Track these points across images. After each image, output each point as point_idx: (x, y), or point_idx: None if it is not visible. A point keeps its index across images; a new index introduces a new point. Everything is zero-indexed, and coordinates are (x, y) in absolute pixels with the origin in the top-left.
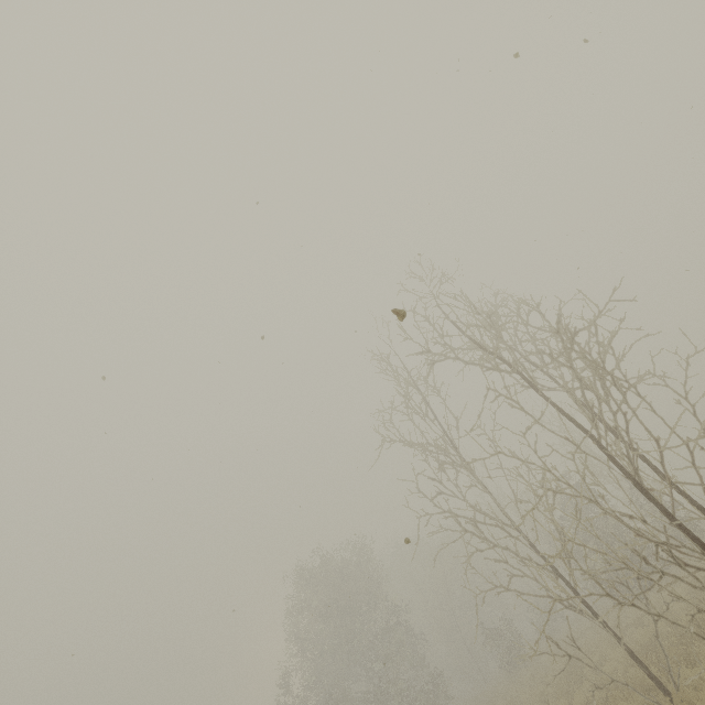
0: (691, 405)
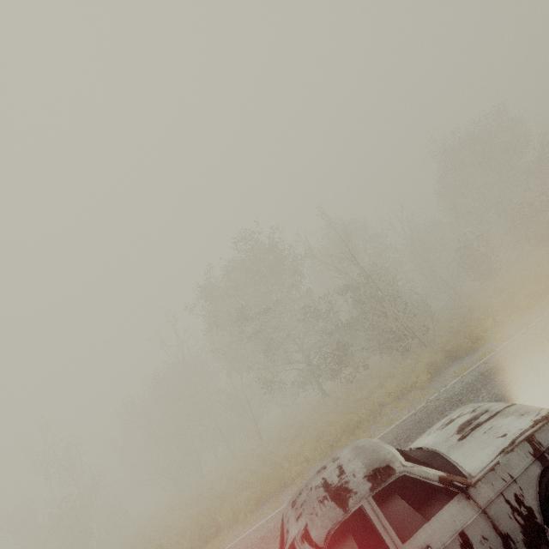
0: None
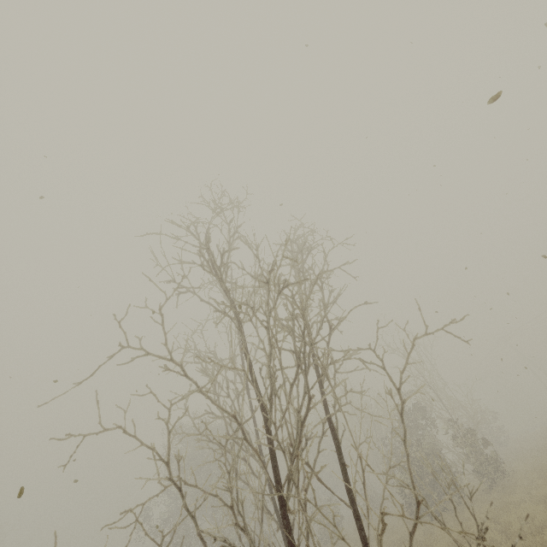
0: (403, 401)
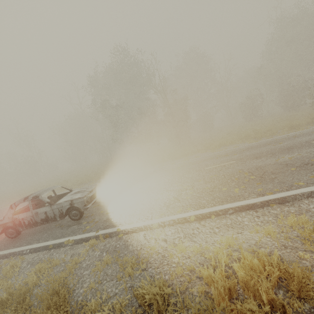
0: None
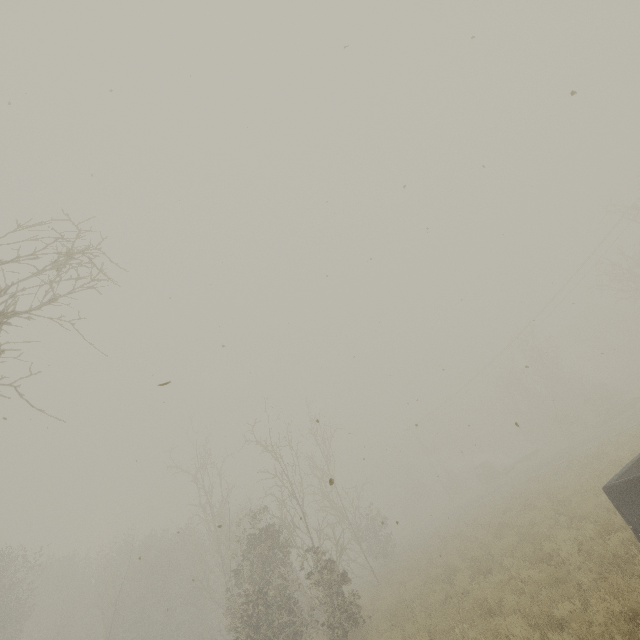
0: None
